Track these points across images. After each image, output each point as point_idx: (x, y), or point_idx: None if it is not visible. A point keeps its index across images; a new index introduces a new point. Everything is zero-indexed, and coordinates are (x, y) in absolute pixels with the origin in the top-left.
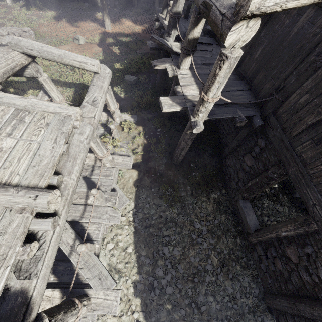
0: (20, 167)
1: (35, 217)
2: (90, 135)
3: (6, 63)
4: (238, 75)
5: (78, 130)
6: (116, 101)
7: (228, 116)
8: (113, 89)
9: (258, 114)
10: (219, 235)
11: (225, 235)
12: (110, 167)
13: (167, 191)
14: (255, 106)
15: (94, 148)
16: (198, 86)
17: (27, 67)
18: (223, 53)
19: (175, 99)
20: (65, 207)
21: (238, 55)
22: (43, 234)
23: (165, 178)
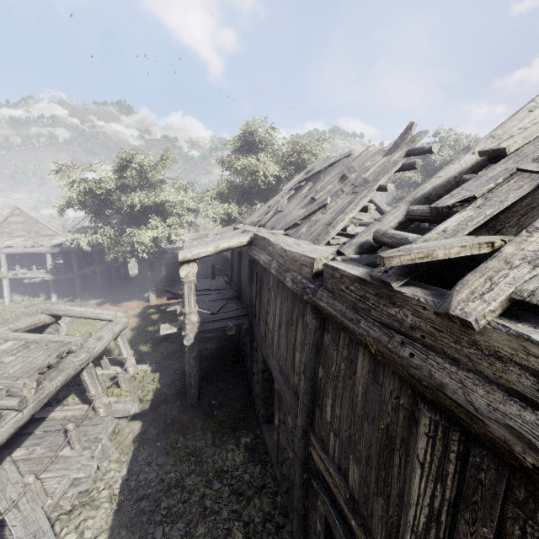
0: (12, 370)
1: (8, 396)
2: (85, 359)
3: (33, 320)
4: (241, 303)
5: (74, 354)
6: (137, 356)
7: (217, 327)
8: (139, 348)
9: (246, 322)
10: (249, 495)
11: (258, 494)
12: (105, 415)
13: (178, 443)
14: (246, 317)
15: (87, 382)
16: (199, 314)
17: (49, 326)
18: (181, 281)
19: (174, 324)
20: (35, 401)
21: (190, 280)
22: (6, 413)
23: (178, 425)
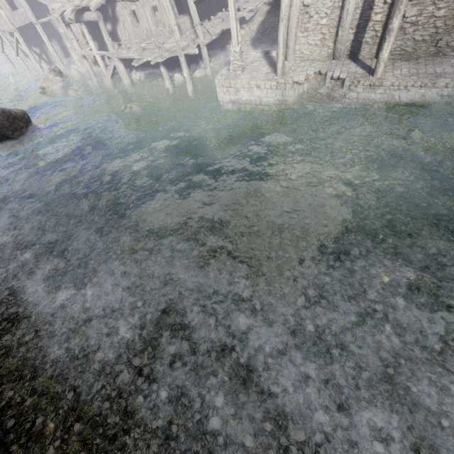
0: None
1: None
2: None
3: None
4: None
5: None
6: None
7: None
8: None
9: None
10: None
11: None
12: None
13: None
14: None
15: None
16: None
17: None
18: None
19: None
20: None
21: None
22: None
23: None
